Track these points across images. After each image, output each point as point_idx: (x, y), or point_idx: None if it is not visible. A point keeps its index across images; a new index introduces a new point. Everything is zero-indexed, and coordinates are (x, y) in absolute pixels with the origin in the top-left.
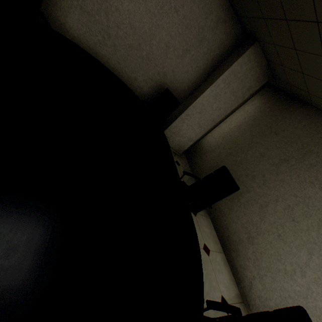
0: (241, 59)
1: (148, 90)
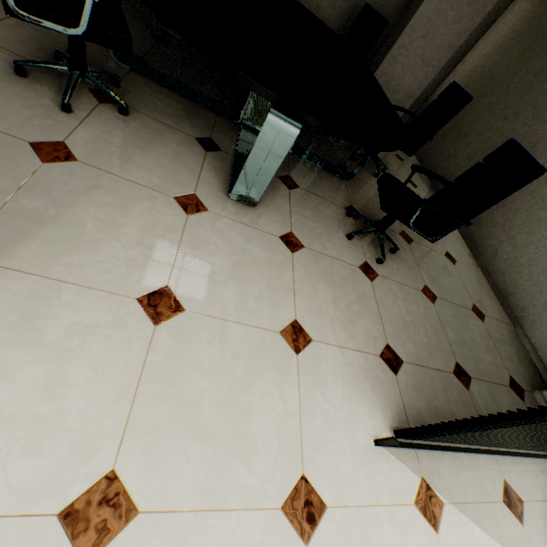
0: None
1: (337, 22)
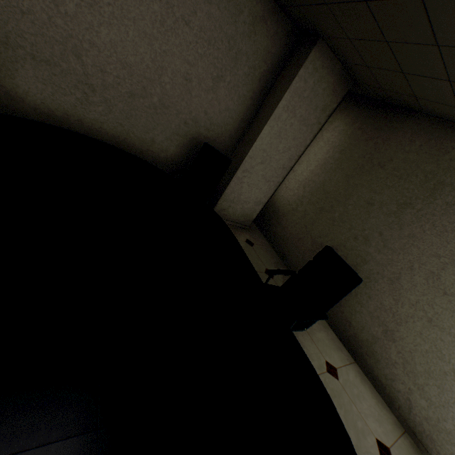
0: (303, 70)
1: (176, 151)
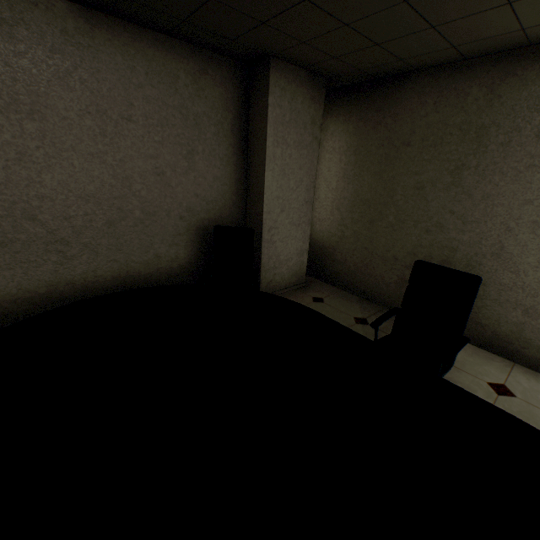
0: (272, 96)
1: (188, 252)
